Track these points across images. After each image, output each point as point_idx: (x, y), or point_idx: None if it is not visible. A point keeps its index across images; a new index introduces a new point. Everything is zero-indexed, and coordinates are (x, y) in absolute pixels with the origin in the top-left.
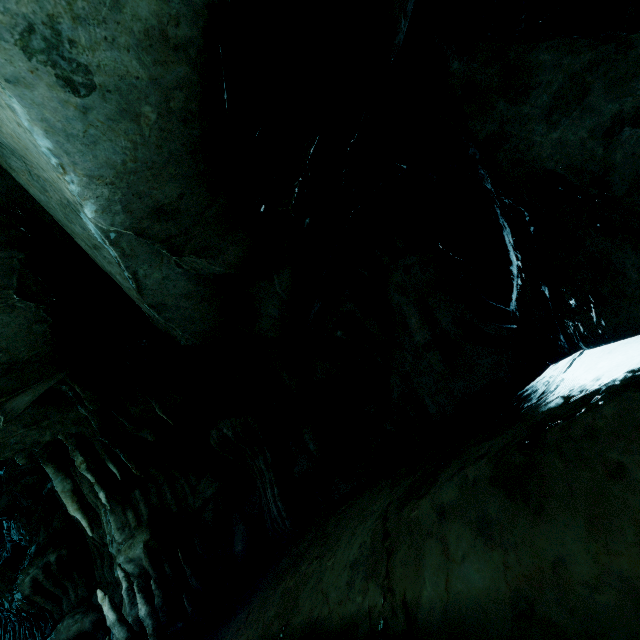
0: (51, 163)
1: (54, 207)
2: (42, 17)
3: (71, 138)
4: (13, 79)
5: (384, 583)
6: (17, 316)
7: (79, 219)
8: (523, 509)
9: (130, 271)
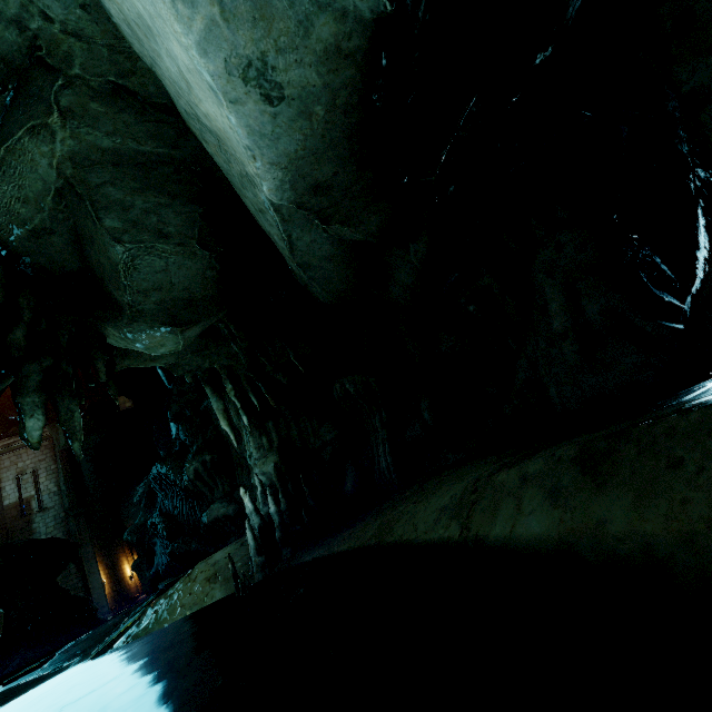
0: (247, 154)
1: (233, 175)
2: (257, 55)
3: (263, 137)
4: (234, 100)
5: (463, 523)
6: (197, 262)
7: (252, 188)
8: (590, 483)
9: (286, 234)
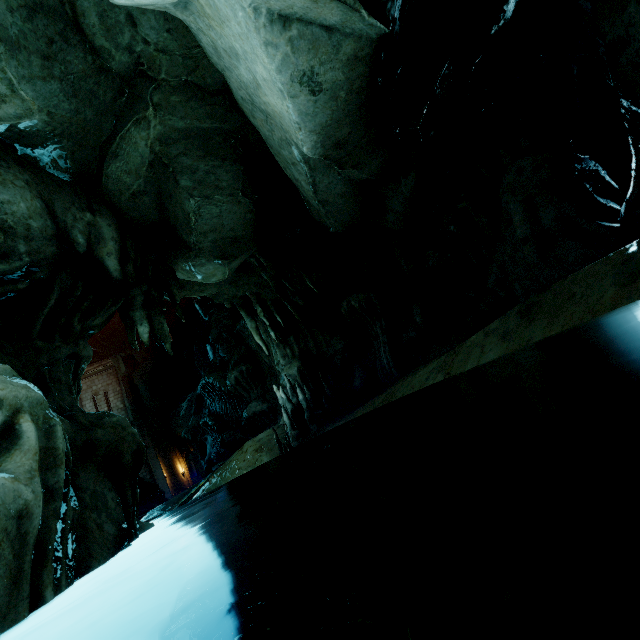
0: (295, 127)
1: (273, 139)
2: (309, 68)
3: (307, 115)
4: (293, 96)
5: (446, 372)
6: (240, 208)
7: (289, 148)
8: (525, 322)
9: (312, 179)
